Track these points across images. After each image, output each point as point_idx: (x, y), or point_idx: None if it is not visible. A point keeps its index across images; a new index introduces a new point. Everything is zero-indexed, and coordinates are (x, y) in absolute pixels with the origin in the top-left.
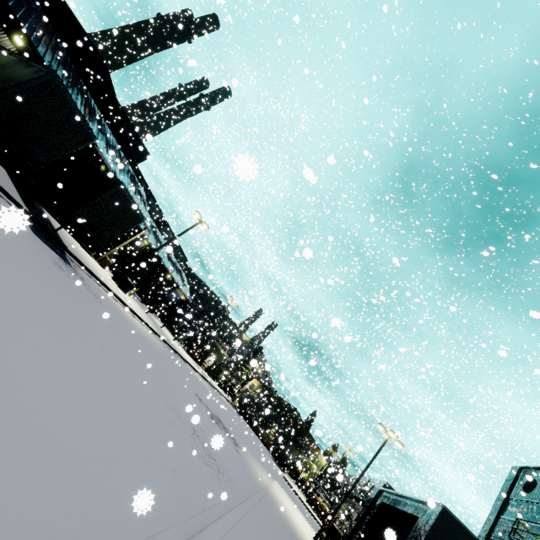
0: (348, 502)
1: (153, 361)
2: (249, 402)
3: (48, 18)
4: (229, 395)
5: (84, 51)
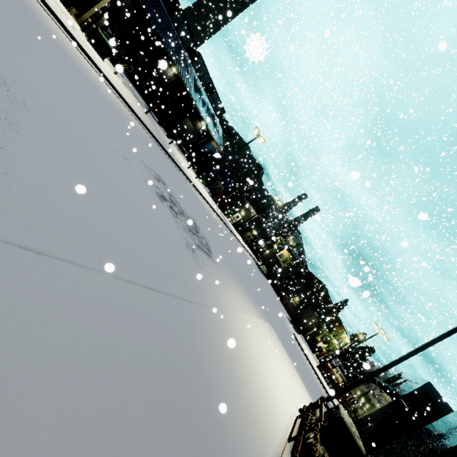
0: (368, 385)
1: (3, 12)
2: (272, 263)
3: None
4: (257, 256)
5: None
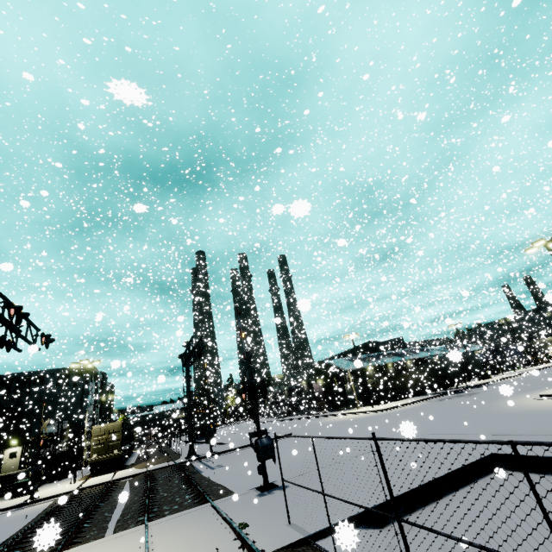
0: None
1: (551, 374)
2: None
3: (362, 355)
4: None
5: (369, 347)
